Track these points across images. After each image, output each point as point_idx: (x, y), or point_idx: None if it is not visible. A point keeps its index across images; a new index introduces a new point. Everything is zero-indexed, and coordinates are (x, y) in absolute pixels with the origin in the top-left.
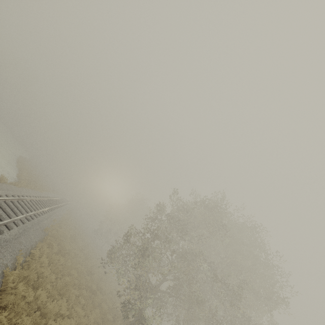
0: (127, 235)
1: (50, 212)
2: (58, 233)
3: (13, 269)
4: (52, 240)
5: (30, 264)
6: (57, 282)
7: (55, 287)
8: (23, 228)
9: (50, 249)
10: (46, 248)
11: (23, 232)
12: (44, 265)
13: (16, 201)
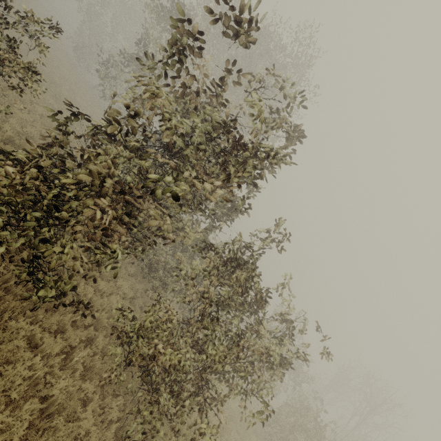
0: None
1: None
2: None
3: None
4: None
5: None
6: None
7: None
8: None
9: None
10: None
11: None
12: None
13: None
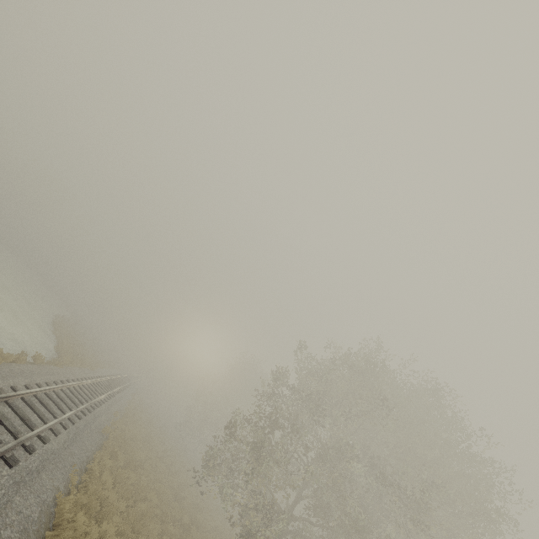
0: (230, 427)
1: (108, 400)
2: (123, 435)
3: (67, 494)
4: (115, 447)
5: (88, 486)
6: (129, 513)
7: (126, 520)
8: (74, 431)
9: (113, 461)
10: (108, 459)
11: (74, 438)
12: (107, 487)
13: (60, 391)
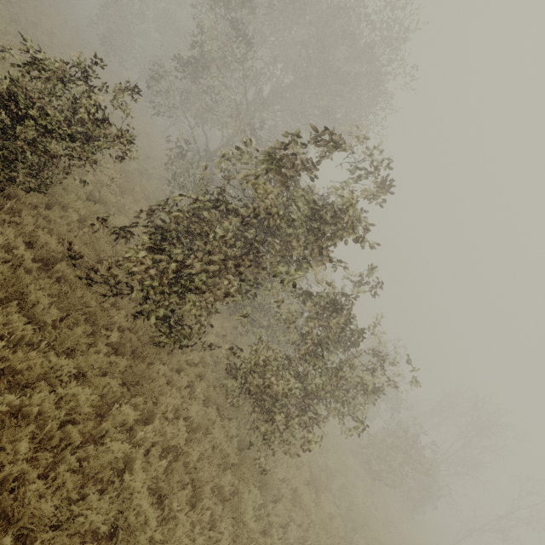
0: None
1: None
2: None
3: None
4: None
5: None
6: None
7: None
8: None
9: None
10: None
11: None
12: None
13: None
